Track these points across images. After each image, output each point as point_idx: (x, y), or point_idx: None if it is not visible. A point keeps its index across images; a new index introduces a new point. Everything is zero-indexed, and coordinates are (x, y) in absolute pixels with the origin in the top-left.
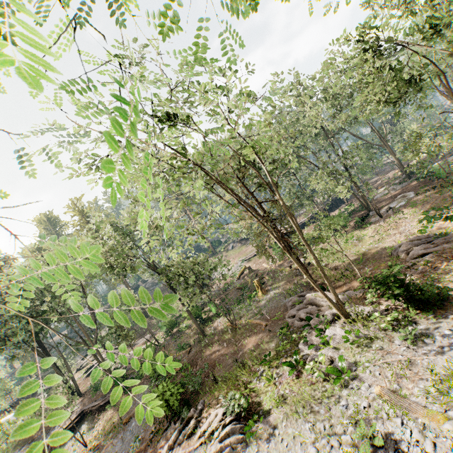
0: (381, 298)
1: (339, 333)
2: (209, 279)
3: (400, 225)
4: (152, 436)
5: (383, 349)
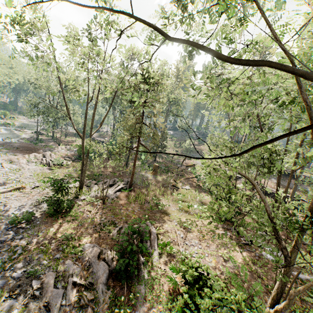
0: (91, 204)
1: (72, 186)
2: (164, 146)
3: (203, 242)
4: (77, 155)
5: (46, 194)
